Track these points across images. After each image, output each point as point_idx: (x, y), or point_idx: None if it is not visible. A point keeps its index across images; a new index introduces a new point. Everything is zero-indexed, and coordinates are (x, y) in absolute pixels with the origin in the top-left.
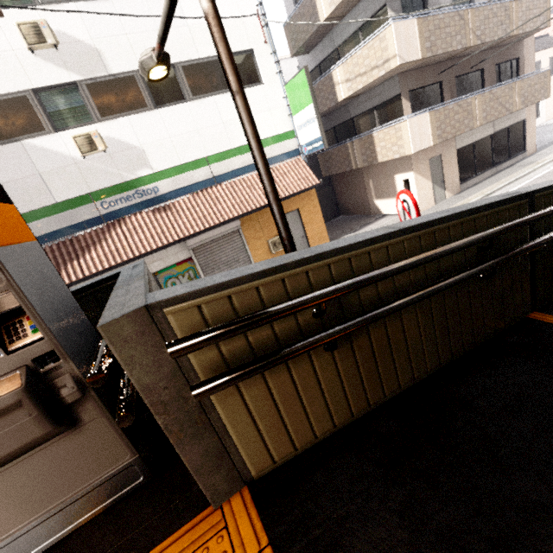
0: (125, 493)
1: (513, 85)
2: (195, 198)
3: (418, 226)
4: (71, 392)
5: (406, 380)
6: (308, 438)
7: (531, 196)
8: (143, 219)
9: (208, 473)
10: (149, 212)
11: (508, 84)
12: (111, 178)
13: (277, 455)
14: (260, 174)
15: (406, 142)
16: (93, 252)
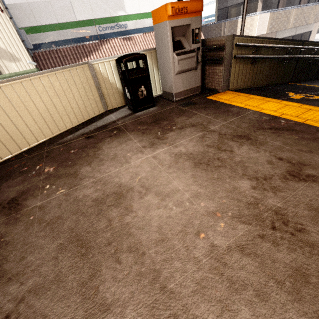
0: (196, 94)
1: (314, 7)
2: (144, 36)
3: (277, 39)
4: (199, 59)
5: (259, 84)
6: (239, 87)
7: (303, 42)
8: (118, 43)
9: (225, 82)
10: (121, 39)
11: (312, 5)
12: (104, 12)
13: (234, 87)
14: (243, 14)
15: (254, 28)
16: (94, 55)
